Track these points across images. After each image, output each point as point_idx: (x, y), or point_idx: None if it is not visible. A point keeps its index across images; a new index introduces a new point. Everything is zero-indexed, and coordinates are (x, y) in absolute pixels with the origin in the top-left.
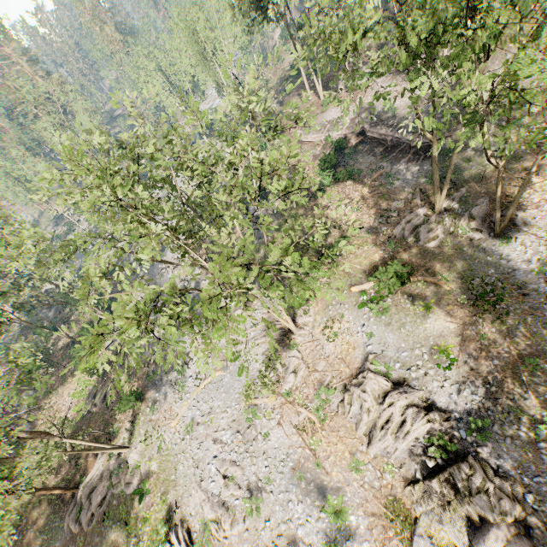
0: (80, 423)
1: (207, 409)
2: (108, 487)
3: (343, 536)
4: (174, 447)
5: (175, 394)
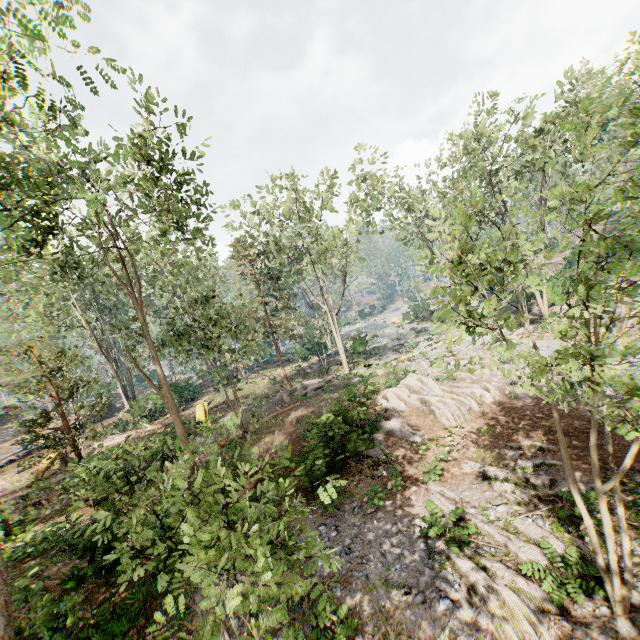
0: (293, 376)
1: (442, 350)
2: (327, 383)
3: (636, 361)
4: (403, 365)
5: (402, 354)
